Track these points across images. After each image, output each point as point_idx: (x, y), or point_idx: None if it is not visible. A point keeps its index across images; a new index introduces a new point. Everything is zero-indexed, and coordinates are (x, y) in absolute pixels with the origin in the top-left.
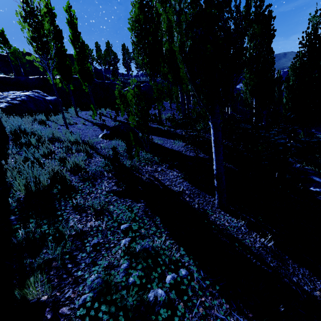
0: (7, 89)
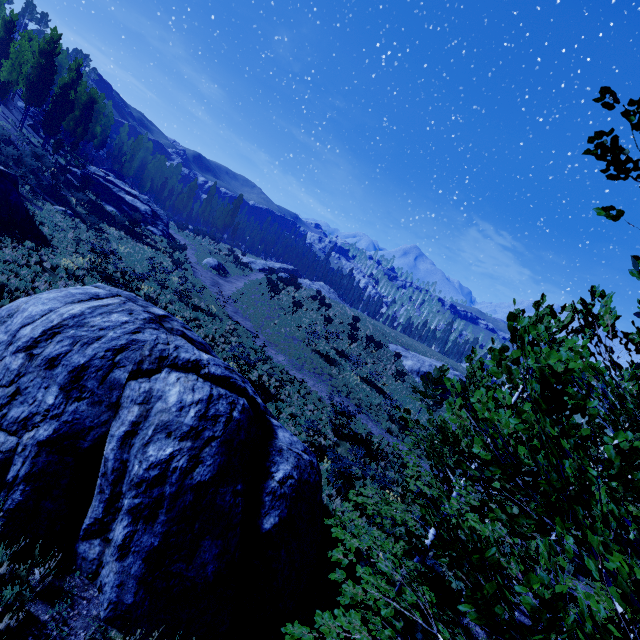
0: None
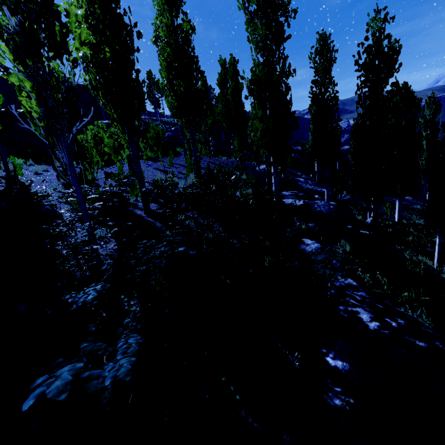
0: None
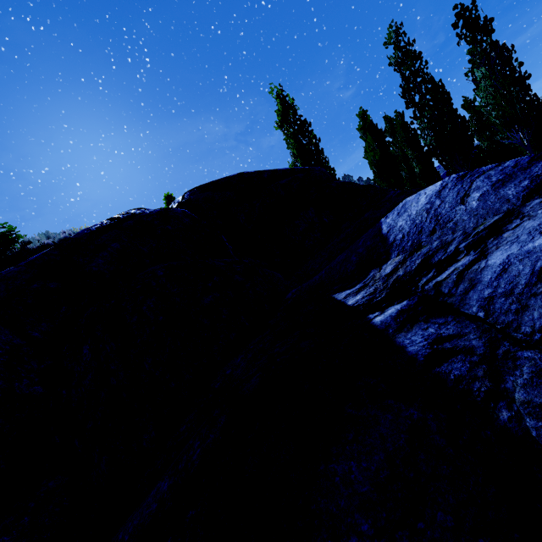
0: None
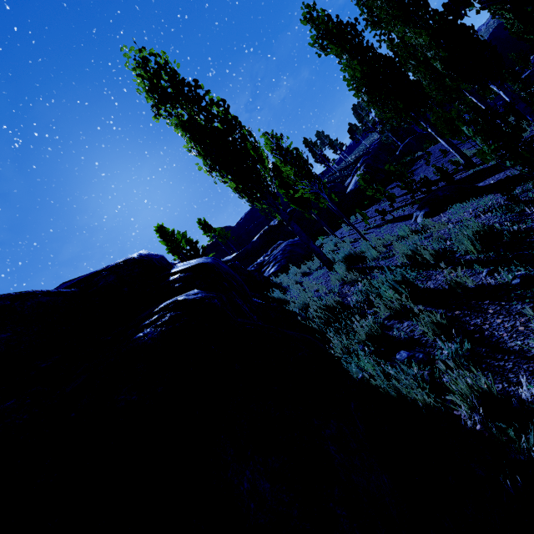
0: (244, 265)
